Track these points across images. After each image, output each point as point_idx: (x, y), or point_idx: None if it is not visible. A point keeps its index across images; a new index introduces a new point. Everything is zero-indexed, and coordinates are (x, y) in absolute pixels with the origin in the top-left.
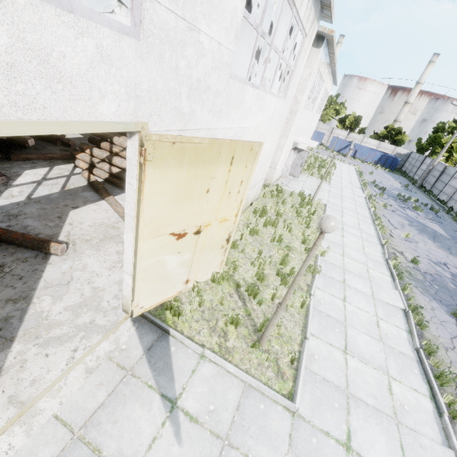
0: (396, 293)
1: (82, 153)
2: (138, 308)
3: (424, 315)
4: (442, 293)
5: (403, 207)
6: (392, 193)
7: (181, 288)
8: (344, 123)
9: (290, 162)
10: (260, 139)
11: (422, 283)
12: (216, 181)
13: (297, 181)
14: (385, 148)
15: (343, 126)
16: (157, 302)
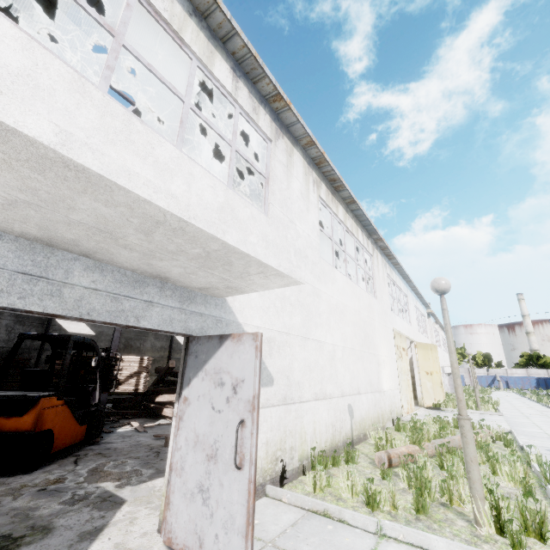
0: None
1: None
2: (424, 402)
3: None
4: None
5: None
6: None
7: (434, 402)
8: (476, 362)
9: (447, 382)
10: None
11: None
12: (430, 356)
13: None
14: (537, 373)
15: (477, 364)
16: (429, 404)
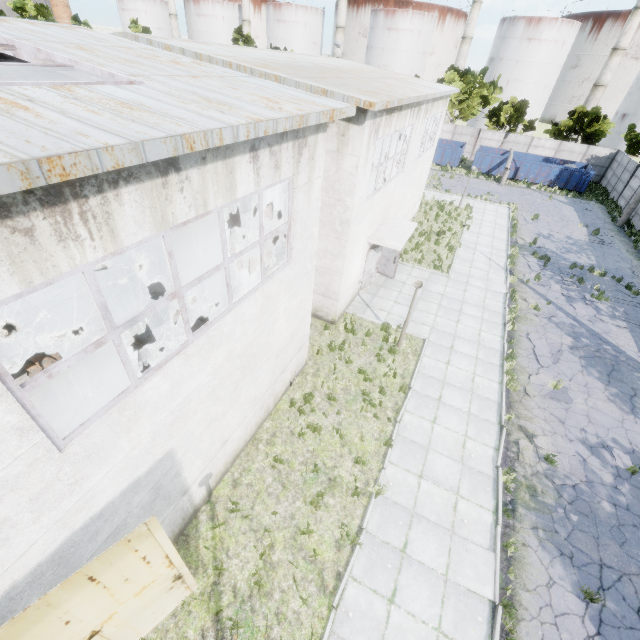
0: (490, 559)
1: (32, 366)
2: None
3: (528, 607)
4: (581, 533)
5: (574, 298)
6: (563, 261)
7: None
8: (498, 118)
9: (373, 264)
10: (251, 348)
11: (549, 516)
12: (78, 606)
13: (390, 288)
14: (571, 150)
15: (497, 123)
16: None
